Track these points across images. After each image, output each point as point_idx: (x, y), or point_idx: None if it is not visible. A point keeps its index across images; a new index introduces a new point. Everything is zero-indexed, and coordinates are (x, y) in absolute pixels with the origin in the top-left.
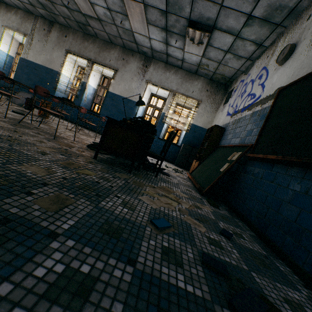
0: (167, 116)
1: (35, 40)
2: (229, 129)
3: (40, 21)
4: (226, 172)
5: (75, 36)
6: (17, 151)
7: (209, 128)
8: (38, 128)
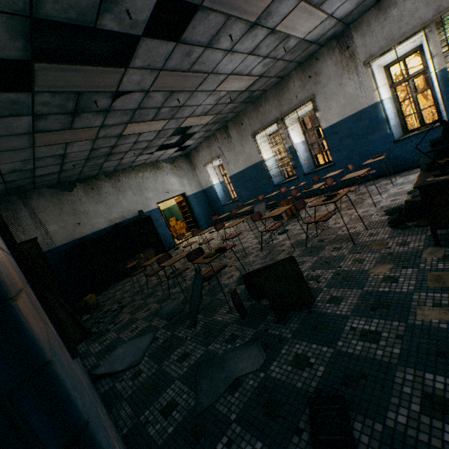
0: None
1: (226, 154)
2: None
3: (217, 136)
4: None
5: (248, 115)
6: (376, 293)
7: None
8: (322, 240)
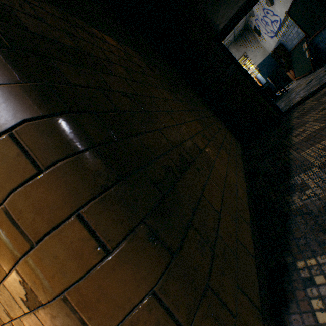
0: None
1: None
2: (284, 41)
3: None
4: (310, 54)
5: None
6: None
7: (271, 54)
8: None
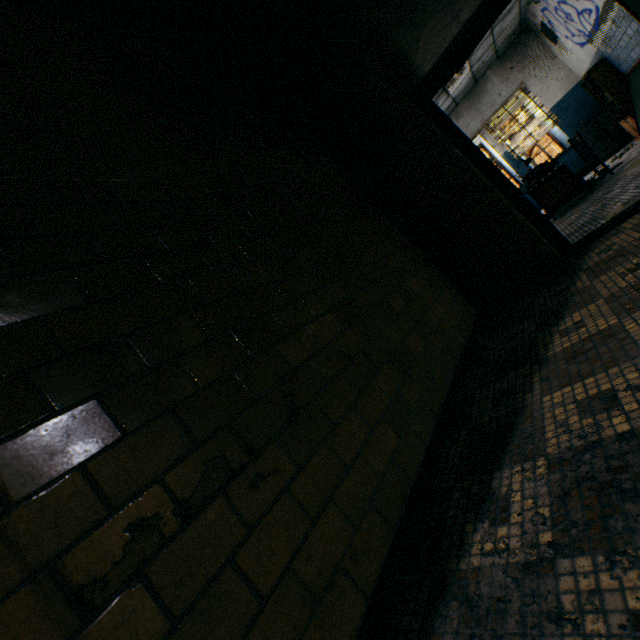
0: (511, 150)
1: None
2: (609, 54)
3: None
4: None
5: None
6: None
7: (582, 82)
8: None
